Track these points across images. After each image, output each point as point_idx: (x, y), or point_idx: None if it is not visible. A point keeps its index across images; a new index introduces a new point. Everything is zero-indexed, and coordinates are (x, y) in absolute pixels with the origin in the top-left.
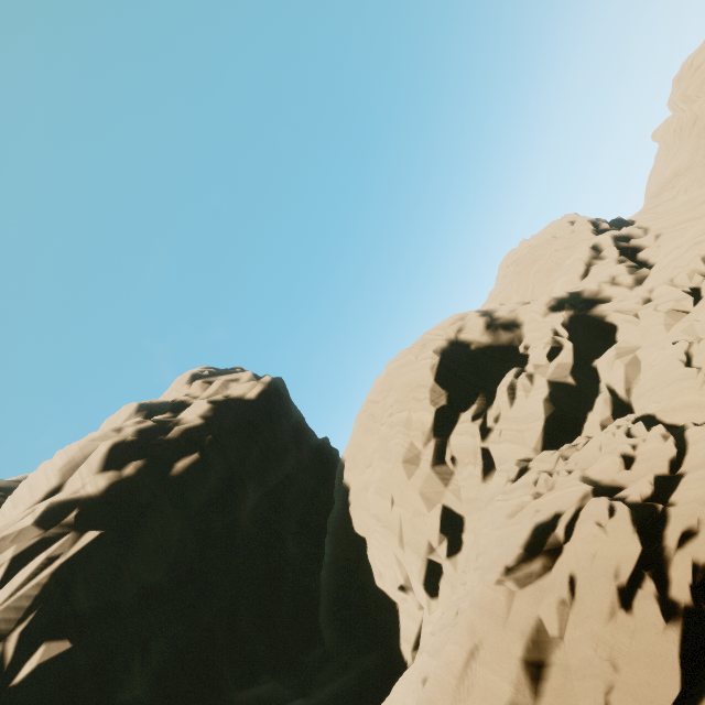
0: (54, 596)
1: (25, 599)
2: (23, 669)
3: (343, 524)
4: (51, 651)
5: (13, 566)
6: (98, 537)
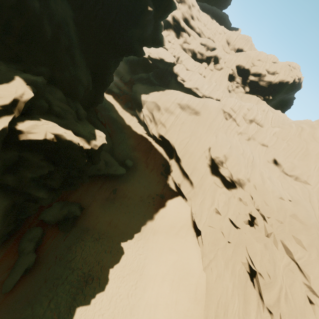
0: None
1: None
2: None
3: None
4: None
5: None
6: None
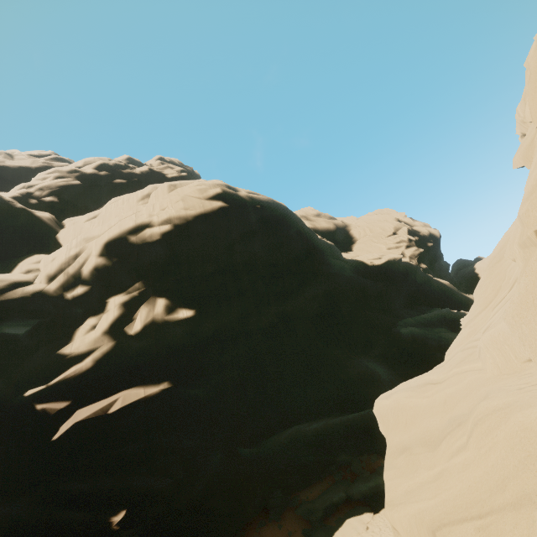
0: (418, 257)
1: (414, 254)
2: (421, 265)
3: (474, 280)
4: (425, 265)
5: (405, 247)
6: (423, 250)
